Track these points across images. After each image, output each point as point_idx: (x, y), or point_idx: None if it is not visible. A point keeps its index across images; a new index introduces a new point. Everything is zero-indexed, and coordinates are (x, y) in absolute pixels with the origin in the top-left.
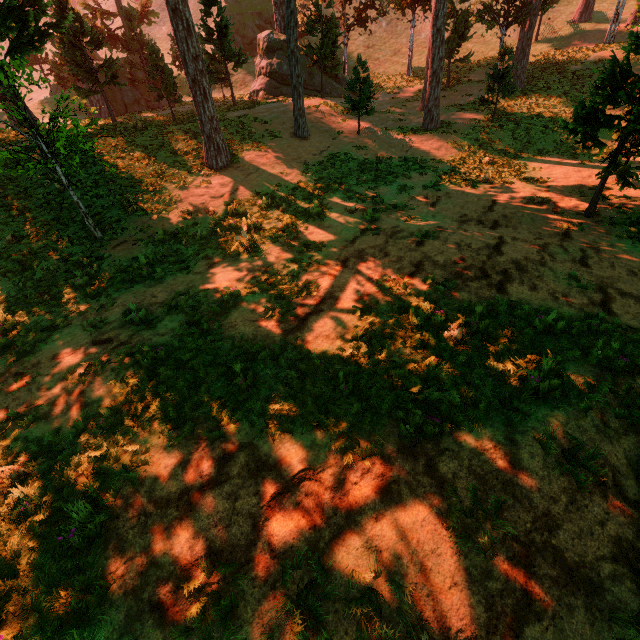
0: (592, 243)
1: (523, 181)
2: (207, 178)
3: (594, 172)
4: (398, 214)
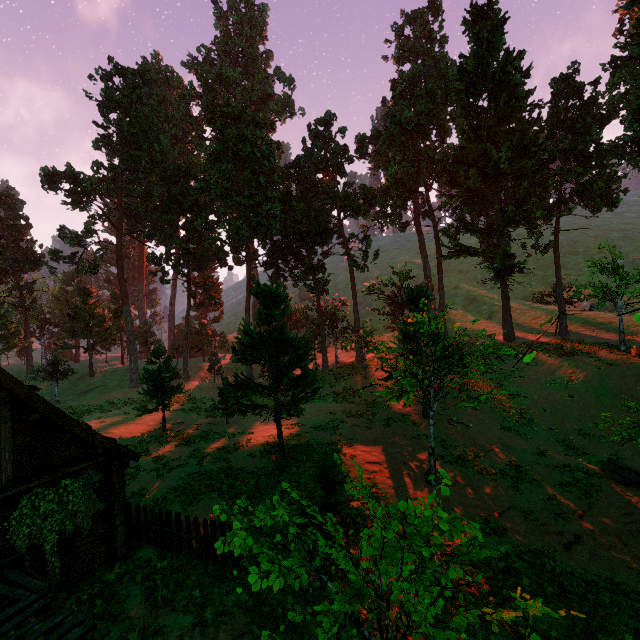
0: (127, 437)
1: (206, 415)
2: (119, 390)
3: (239, 418)
4: (128, 416)
